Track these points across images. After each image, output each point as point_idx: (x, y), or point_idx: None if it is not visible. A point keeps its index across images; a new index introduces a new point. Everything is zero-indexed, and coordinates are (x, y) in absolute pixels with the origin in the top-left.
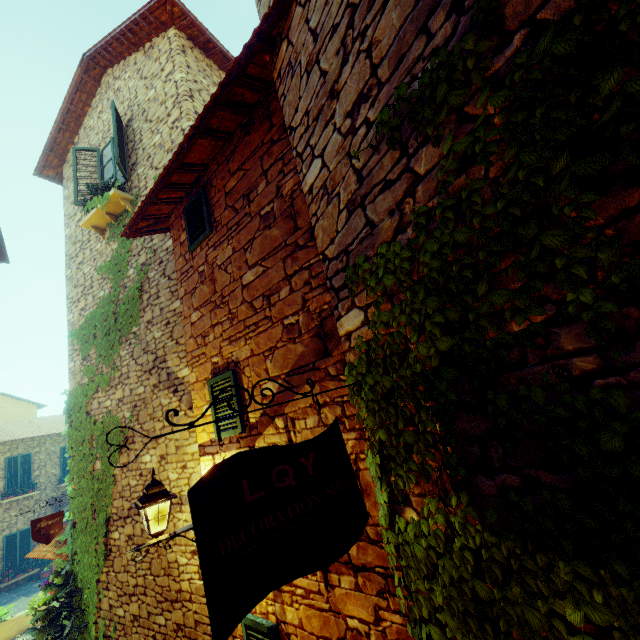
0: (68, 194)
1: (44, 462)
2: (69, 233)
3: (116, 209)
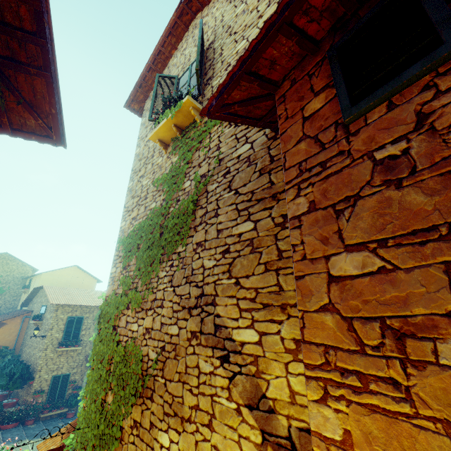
0: (144, 121)
1: (89, 325)
2: (138, 152)
3: (184, 121)
